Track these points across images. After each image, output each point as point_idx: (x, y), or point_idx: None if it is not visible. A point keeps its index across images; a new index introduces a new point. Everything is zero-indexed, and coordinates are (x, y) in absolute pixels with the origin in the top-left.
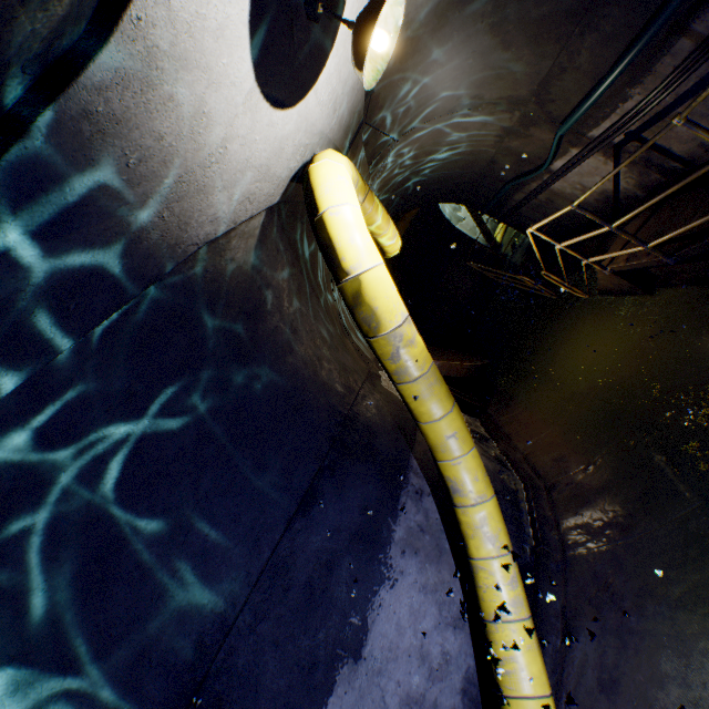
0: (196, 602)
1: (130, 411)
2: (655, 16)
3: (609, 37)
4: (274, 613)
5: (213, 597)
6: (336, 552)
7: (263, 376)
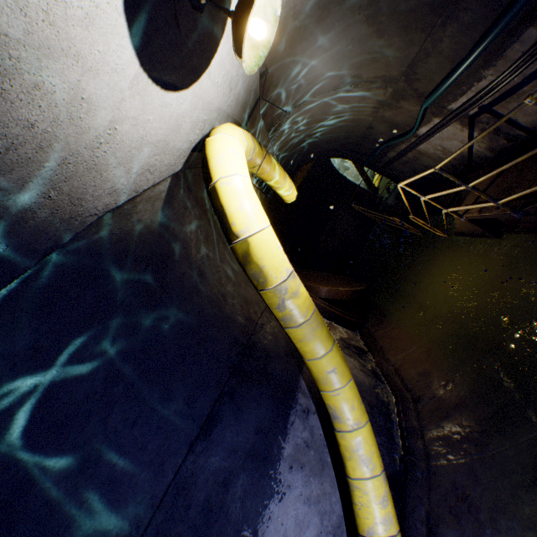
0: (102, 528)
1: (36, 365)
2: (507, 8)
3: (467, 26)
4: (174, 531)
5: (118, 522)
6: (232, 470)
7: (170, 317)
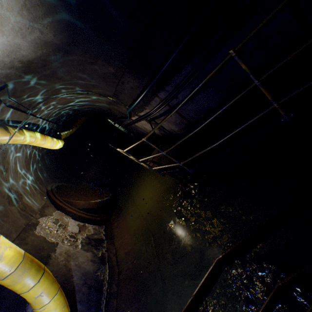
0: None
1: None
2: (145, 88)
3: (133, 88)
4: None
5: None
6: None
7: None
